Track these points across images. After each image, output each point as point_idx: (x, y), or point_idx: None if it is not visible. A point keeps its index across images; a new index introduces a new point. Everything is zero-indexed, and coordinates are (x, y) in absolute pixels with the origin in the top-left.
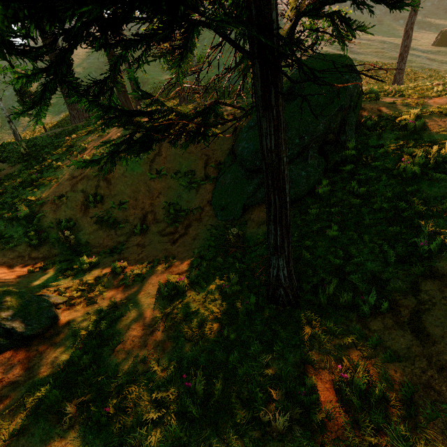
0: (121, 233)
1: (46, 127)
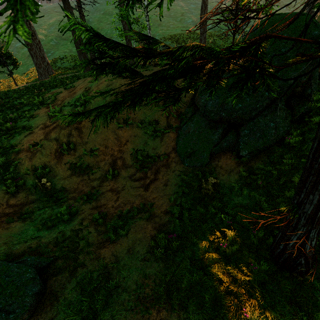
0: (93, 178)
1: (17, 82)
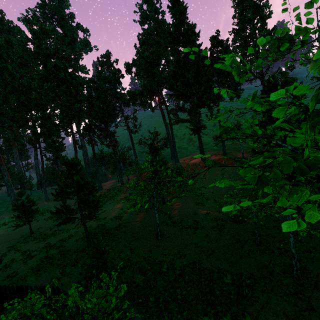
0: None
1: None
